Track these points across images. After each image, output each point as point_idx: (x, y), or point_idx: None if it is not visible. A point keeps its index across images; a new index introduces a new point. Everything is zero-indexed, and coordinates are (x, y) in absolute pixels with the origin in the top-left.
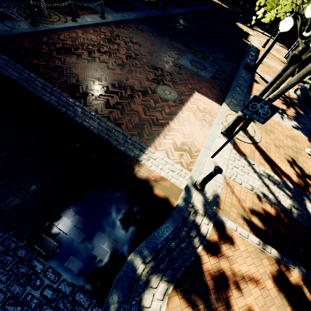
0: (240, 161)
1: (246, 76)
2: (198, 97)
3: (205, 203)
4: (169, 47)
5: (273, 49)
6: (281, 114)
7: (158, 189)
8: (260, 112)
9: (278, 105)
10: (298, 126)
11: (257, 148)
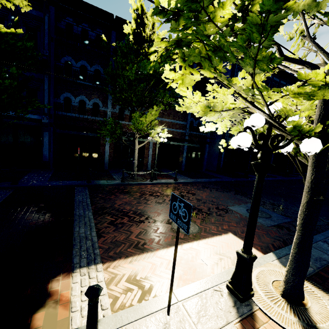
0: None
1: None
2: (229, 238)
3: None
4: (227, 198)
5: None
6: None
7: (44, 313)
8: (181, 215)
9: None
10: None
11: None
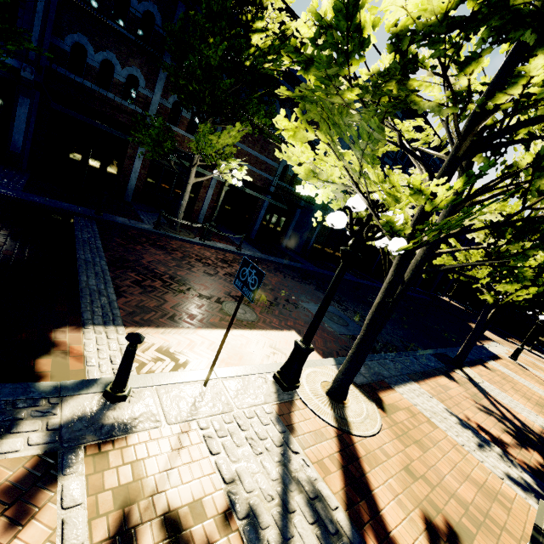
0: (265, 427)
1: (428, 362)
2: (290, 336)
3: (85, 417)
4: (304, 292)
5: (543, 371)
6: (483, 441)
7: (51, 360)
8: (249, 283)
9: (487, 426)
10: (534, 486)
11: (341, 441)
